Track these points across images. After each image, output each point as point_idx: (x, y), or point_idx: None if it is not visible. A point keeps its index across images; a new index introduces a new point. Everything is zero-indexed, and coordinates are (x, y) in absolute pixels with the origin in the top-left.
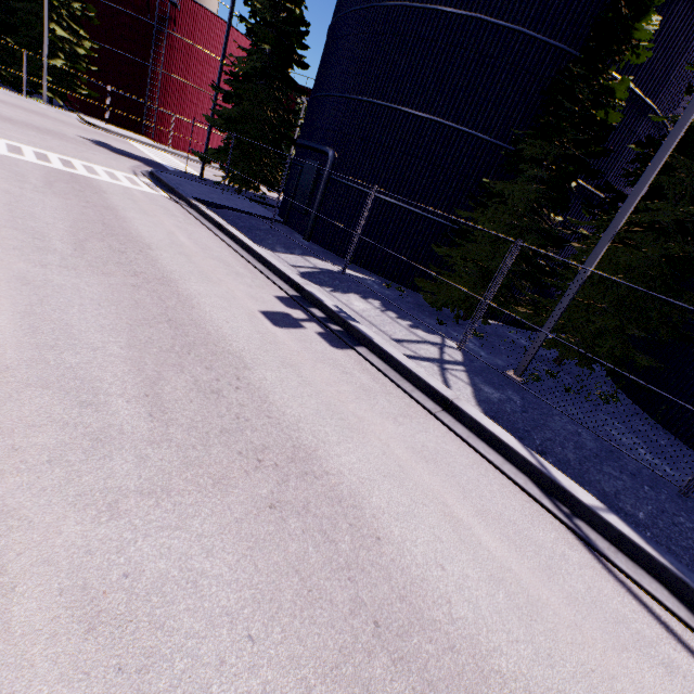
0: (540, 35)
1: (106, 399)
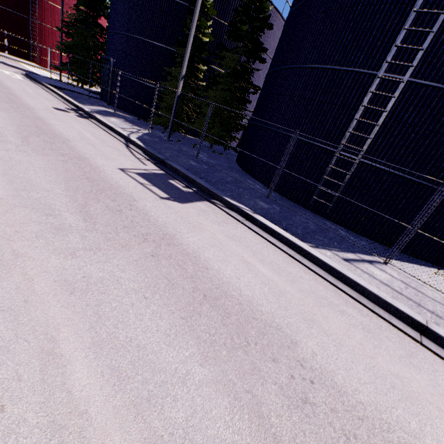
0: (184, 3)
1: None
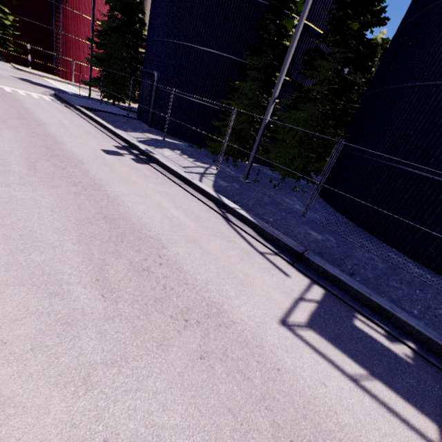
0: None
1: (10, 164)
